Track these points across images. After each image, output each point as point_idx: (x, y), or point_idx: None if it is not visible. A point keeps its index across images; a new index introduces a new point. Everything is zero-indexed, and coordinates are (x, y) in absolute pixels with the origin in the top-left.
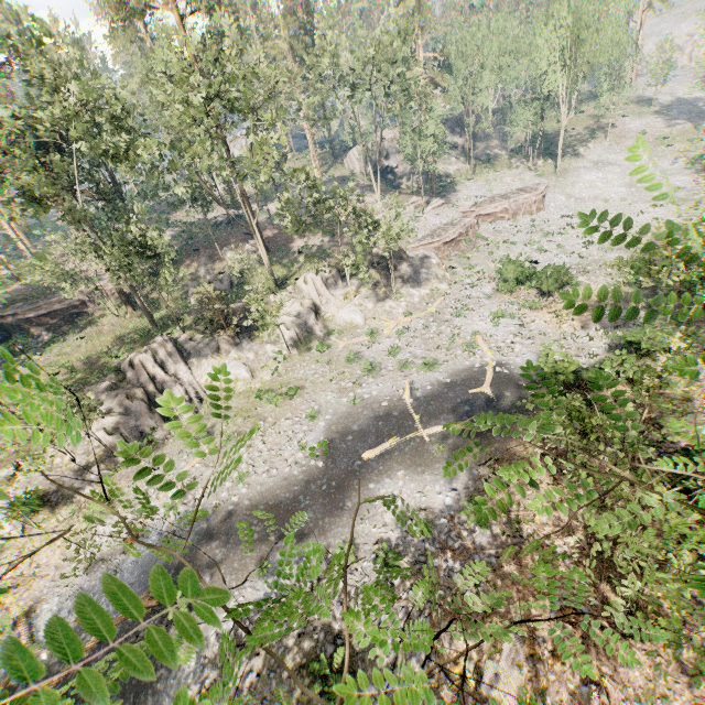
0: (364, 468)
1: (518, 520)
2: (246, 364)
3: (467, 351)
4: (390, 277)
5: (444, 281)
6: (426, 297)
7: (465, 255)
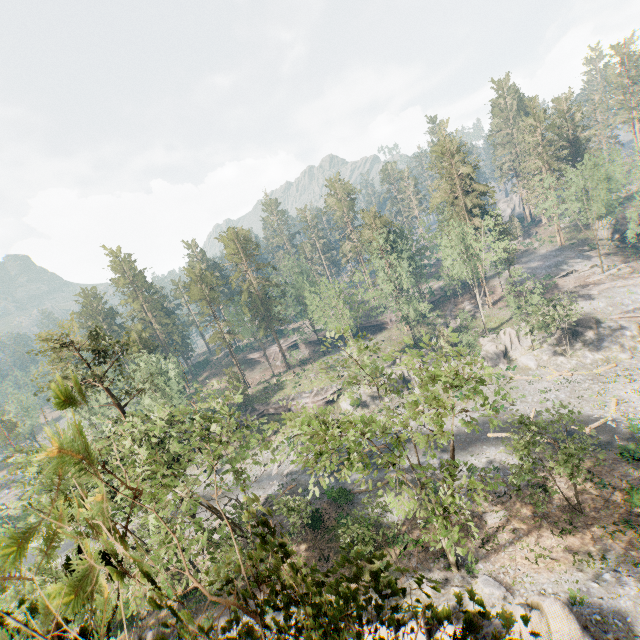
0: (485, 439)
1: (544, 485)
2: None
3: (597, 406)
4: (572, 340)
5: (627, 351)
6: (599, 361)
7: None
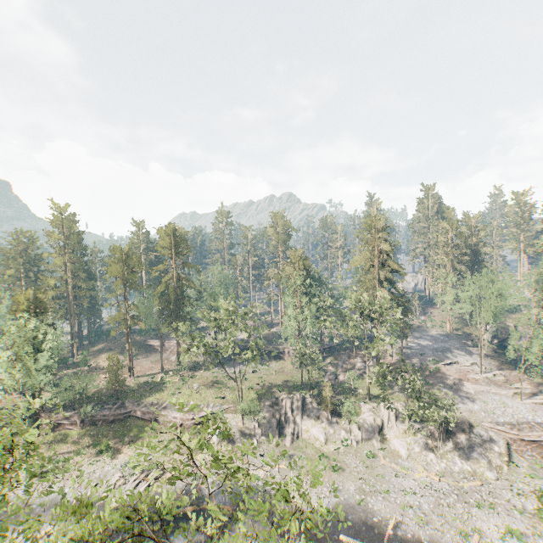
0: (336, 541)
1: None
2: (326, 433)
3: (459, 536)
4: (445, 438)
5: (494, 470)
6: (467, 473)
7: (541, 461)
